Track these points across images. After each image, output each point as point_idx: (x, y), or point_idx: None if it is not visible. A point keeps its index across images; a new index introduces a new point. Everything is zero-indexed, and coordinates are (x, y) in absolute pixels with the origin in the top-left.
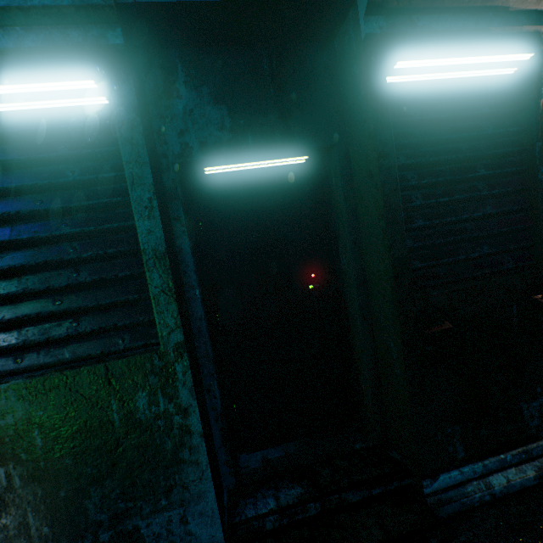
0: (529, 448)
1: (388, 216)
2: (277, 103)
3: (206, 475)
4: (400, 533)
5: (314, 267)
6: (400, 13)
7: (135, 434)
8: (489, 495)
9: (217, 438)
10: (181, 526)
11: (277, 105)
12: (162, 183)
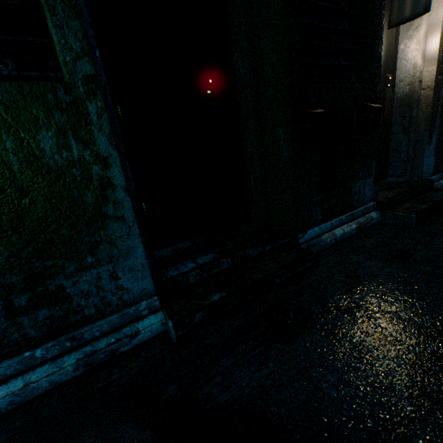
0: (353, 212)
1: None
2: None
3: (133, 231)
4: (290, 261)
5: (211, 75)
6: None
7: (44, 183)
8: (334, 240)
9: None
10: (111, 282)
11: None
12: None
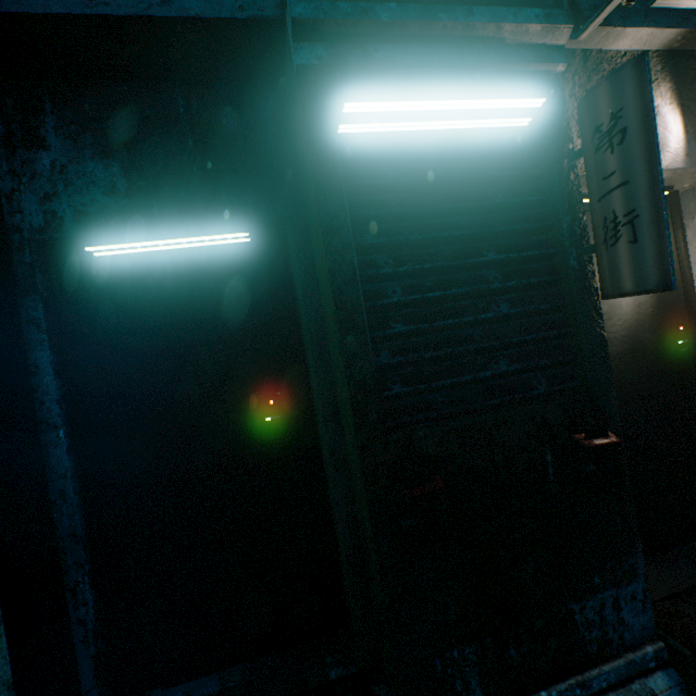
0: (587, 678)
1: (341, 319)
2: (200, 160)
3: None
4: None
5: (275, 390)
6: (346, 41)
7: None
8: None
9: (86, 673)
10: None
11: (198, 162)
12: (5, 269)
